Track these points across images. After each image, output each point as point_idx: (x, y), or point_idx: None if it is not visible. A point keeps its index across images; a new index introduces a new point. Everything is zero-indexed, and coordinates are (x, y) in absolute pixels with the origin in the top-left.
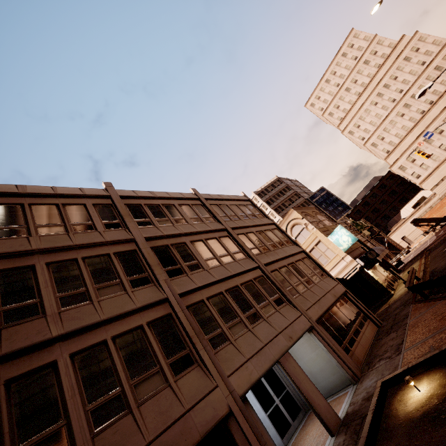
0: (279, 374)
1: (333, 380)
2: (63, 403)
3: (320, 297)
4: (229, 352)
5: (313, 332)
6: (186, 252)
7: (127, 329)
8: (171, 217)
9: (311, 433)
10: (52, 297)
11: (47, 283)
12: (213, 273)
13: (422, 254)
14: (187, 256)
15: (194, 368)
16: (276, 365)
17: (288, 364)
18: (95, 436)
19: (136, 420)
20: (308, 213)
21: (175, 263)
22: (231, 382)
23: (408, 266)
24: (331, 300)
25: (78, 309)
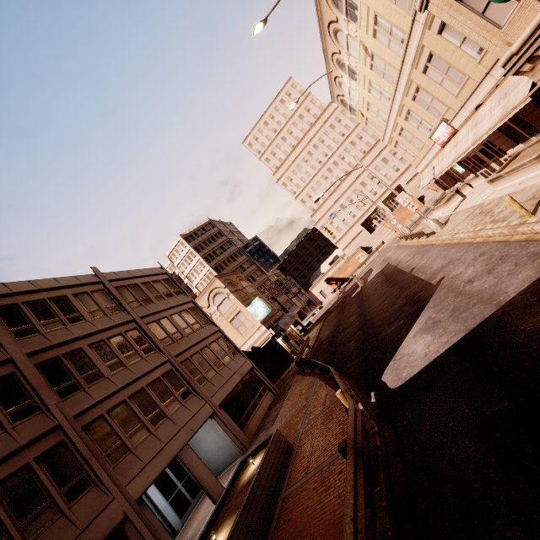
0: None
1: (229, 455)
2: None
3: (227, 379)
4: (129, 462)
5: (214, 417)
6: (83, 361)
7: (10, 473)
8: (63, 315)
9: (204, 505)
10: None
11: None
12: (116, 380)
13: (324, 315)
14: (84, 365)
15: (91, 489)
16: None
17: (186, 455)
18: None
19: None
20: (232, 280)
21: (68, 378)
22: (128, 491)
23: (314, 327)
24: (237, 380)
25: None
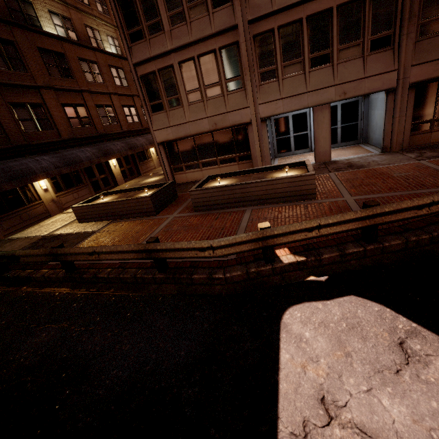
0: (361, 109)
1: (381, 140)
2: (178, 87)
3: None
4: (271, 88)
5: (389, 95)
6: None
7: (206, 52)
8: None
9: None
10: (165, 16)
11: (161, 1)
12: None
13: None
14: None
15: (241, 91)
16: (363, 101)
17: (319, 113)
18: (189, 105)
19: (204, 106)
20: None
21: None
22: (259, 108)
23: None
24: None
25: (179, 29)
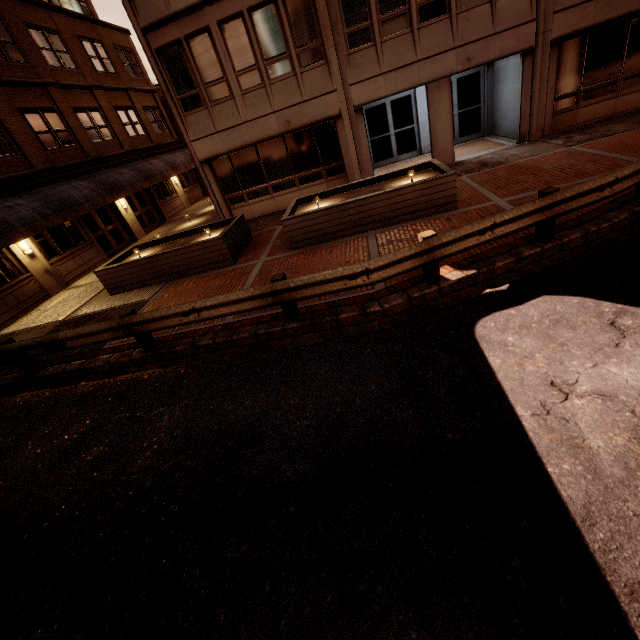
0: (483, 85)
1: (514, 126)
2: (222, 65)
3: None
4: (365, 59)
5: (525, 59)
6: None
7: (261, 2)
8: None
9: None
10: None
11: None
12: None
13: None
14: None
15: (322, 65)
16: (486, 72)
17: (436, 93)
18: (244, 95)
19: (268, 94)
20: None
21: None
22: (350, 92)
23: None
24: None
25: None
